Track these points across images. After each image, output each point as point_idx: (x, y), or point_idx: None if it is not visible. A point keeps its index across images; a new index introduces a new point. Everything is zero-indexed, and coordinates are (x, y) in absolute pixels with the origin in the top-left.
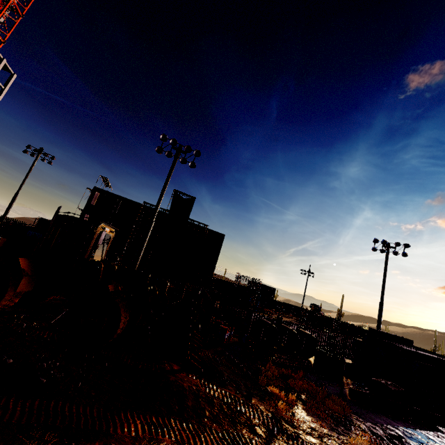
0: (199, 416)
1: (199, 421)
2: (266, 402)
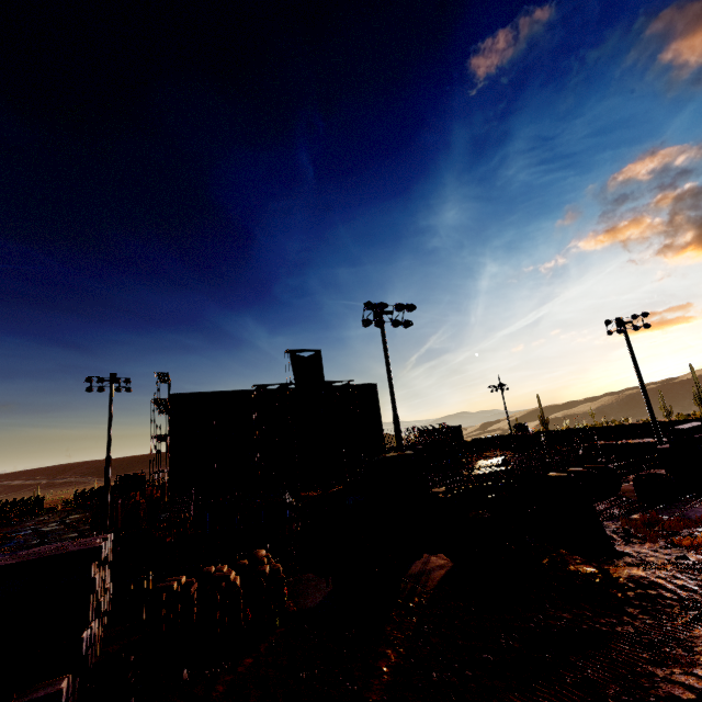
0: (693, 592)
1: (701, 596)
2: (693, 555)
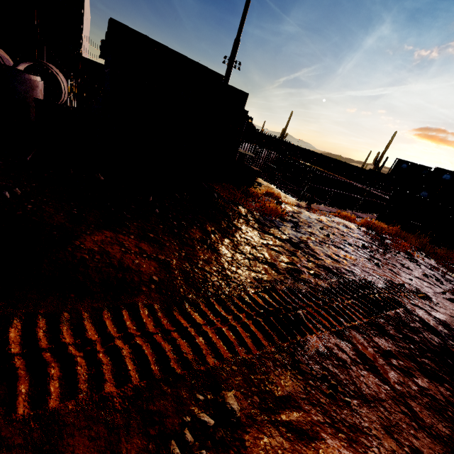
0: None
1: None
2: None
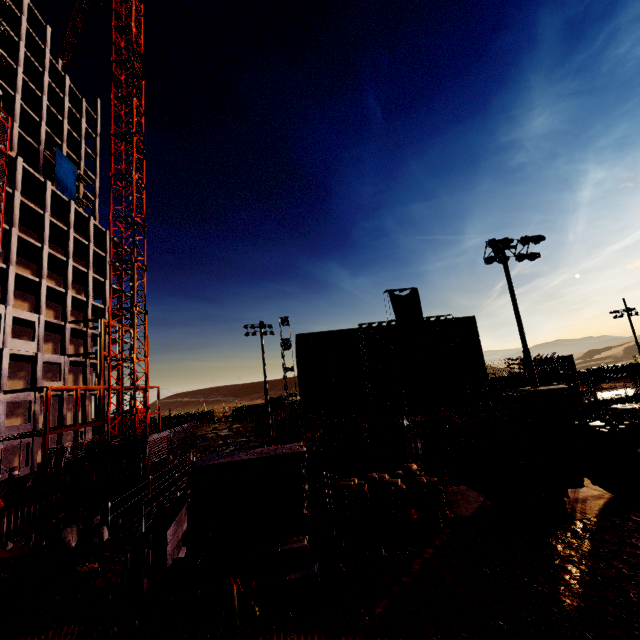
0: None
1: None
2: None
